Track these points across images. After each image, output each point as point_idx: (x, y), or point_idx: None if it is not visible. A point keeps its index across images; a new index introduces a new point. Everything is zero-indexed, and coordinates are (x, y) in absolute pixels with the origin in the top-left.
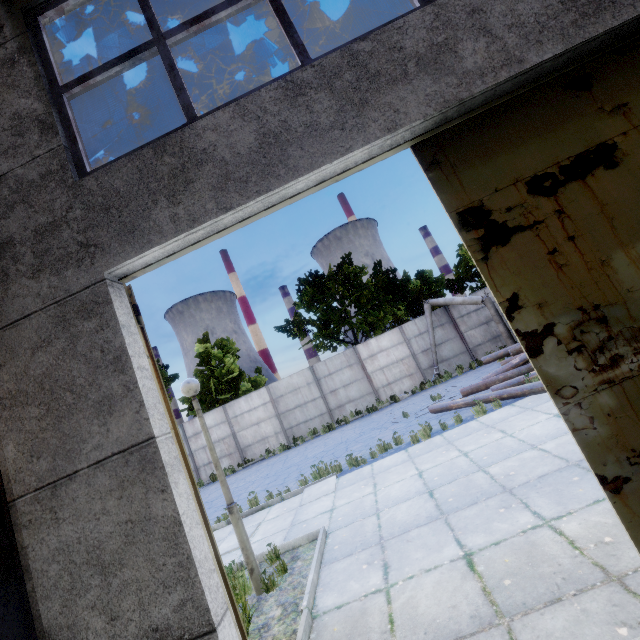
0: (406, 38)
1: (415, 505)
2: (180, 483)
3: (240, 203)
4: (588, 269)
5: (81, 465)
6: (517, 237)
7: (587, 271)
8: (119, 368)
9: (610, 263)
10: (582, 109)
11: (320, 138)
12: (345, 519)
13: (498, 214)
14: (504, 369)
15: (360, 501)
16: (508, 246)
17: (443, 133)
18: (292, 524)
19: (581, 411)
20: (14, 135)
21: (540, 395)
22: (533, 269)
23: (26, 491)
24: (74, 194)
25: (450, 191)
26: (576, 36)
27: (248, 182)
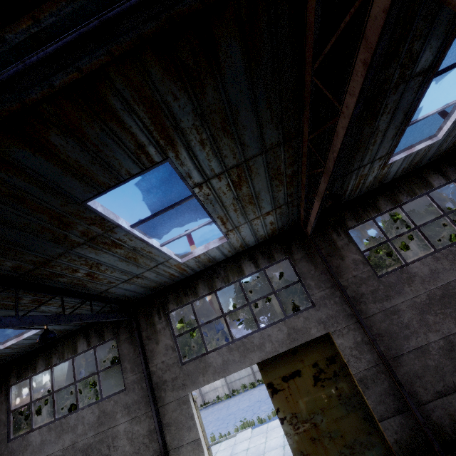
0: (254, 340)
1: (277, 452)
2: (205, 449)
3: (218, 378)
4: (294, 403)
5: (184, 443)
6: (279, 392)
7: (293, 403)
8: (192, 419)
9: (298, 402)
10: (294, 359)
11: (236, 364)
12: (252, 455)
13: (275, 385)
14: None
15: (259, 446)
16: (277, 394)
17: (264, 361)
18: (231, 454)
19: (291, 440)
20: (166, 350)
21: None
22: (282, 401)
23: (172, 448)
24: (181, 370)
25: (265, 377)
26: (289, 346)
27: (220, 373)
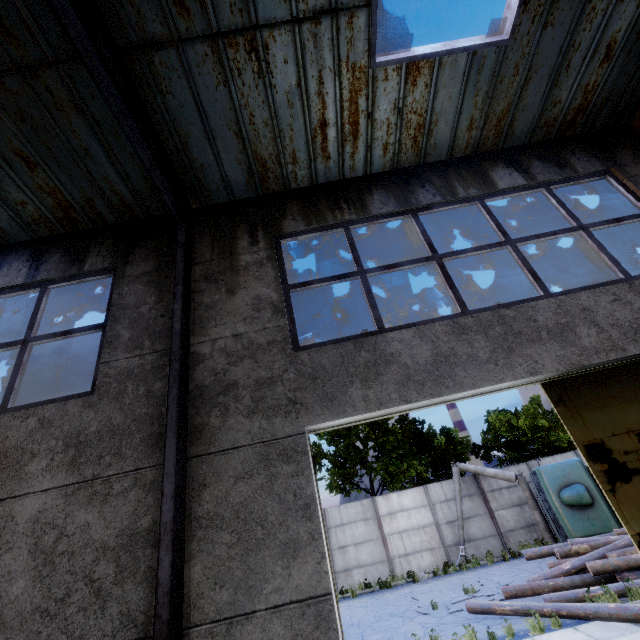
0: (538, 314)
1: None
2: None
3: (418, 399)
4: None
5: (259, 605)
6: (637, 478)
7: None
8: (307, 515)
9: None
10: None
11: (479, 366)
12: None
13: (618, 454)
14: (553, 573)
15: None
16: (630, 484)
17: (565, 380)
18: None
19: None
20: (253, 309)
21: (608, 623)
22: None
23: (203, 620)
24: (290, 361)
25: (575, 425)
26: None
27: (424, 385)
